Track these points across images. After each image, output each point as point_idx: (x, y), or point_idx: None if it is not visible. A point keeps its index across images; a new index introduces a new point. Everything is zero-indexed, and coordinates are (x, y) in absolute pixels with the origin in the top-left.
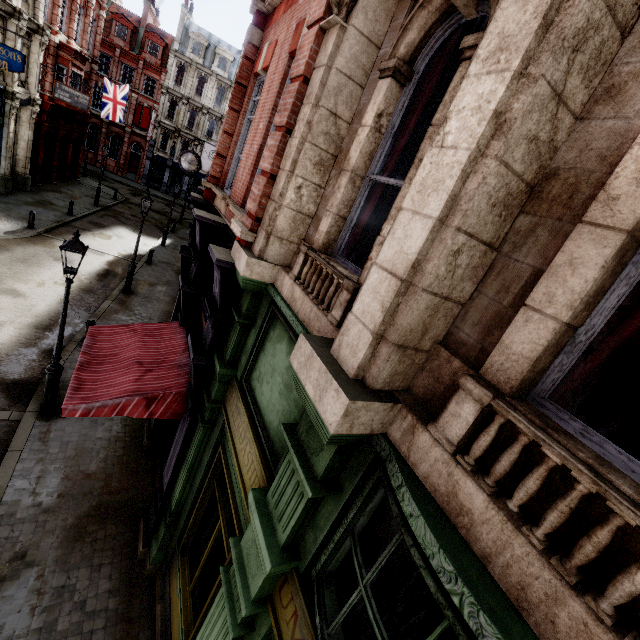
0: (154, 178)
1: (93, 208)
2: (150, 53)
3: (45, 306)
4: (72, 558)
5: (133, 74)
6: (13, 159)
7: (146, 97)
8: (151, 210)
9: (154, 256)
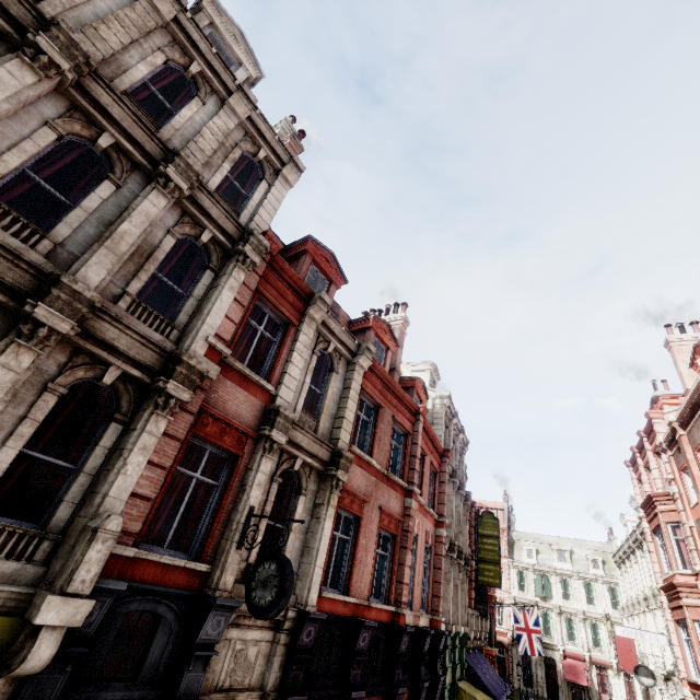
0: None
1: None
2: None
3: None
4: None
5: None
6: None
7: None
8: None
9: None
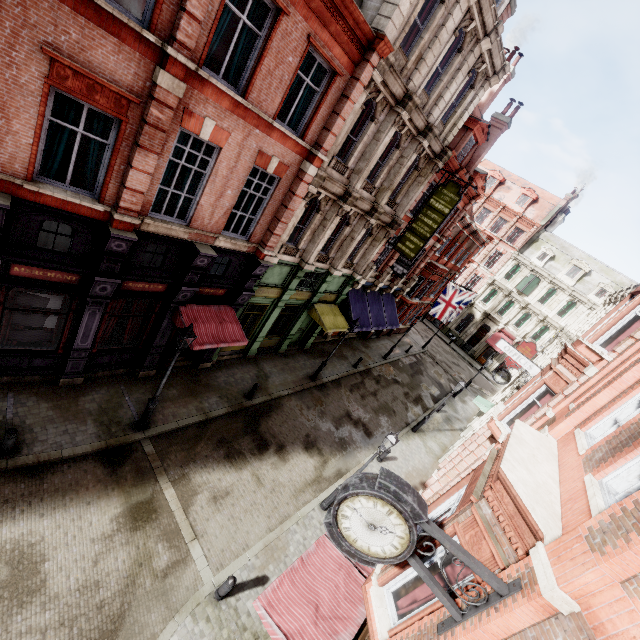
0: None
1: None
2: None
3: None
4: (216, 384)
5: None
6: None
7: None
8: None
9: None
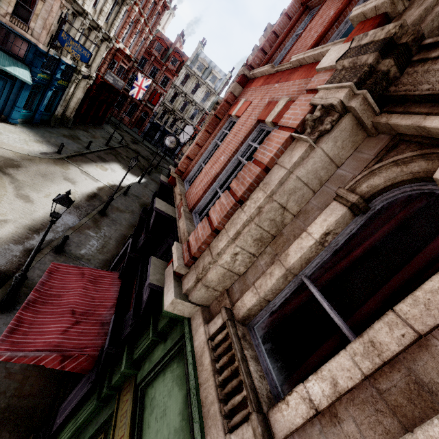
0: (149, 134)
1: (104, 147)
2: (171, 63)
3: (43, 213)
4: None
5: (157, 72)
6: (66, 106)
7: (161, 87)
8: (140, 155)
9: (130, 189)
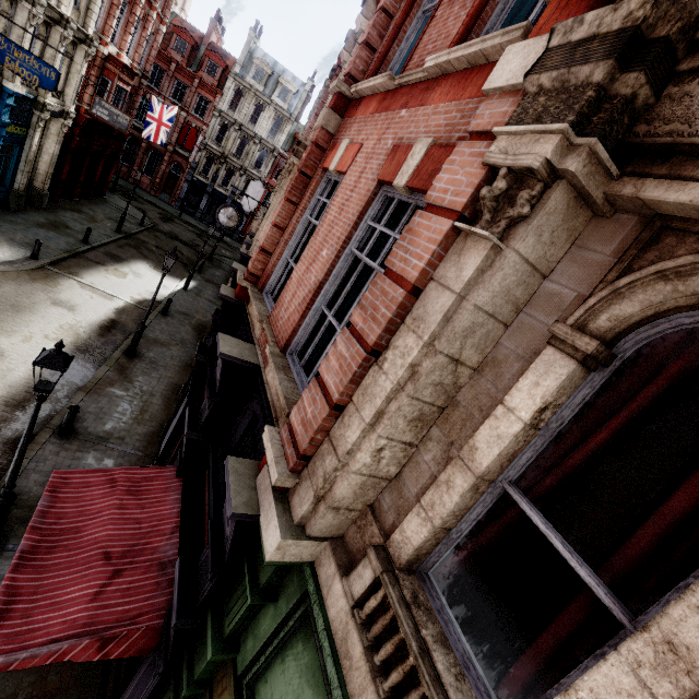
0: (190, 202)
1: (114, 235)
2: (208, 72)
3: (25, 371)
4: None
5: (186, 91)
6: (32, 172)
7: (196, 117)
8: (180, 241)
9: (172, 304)
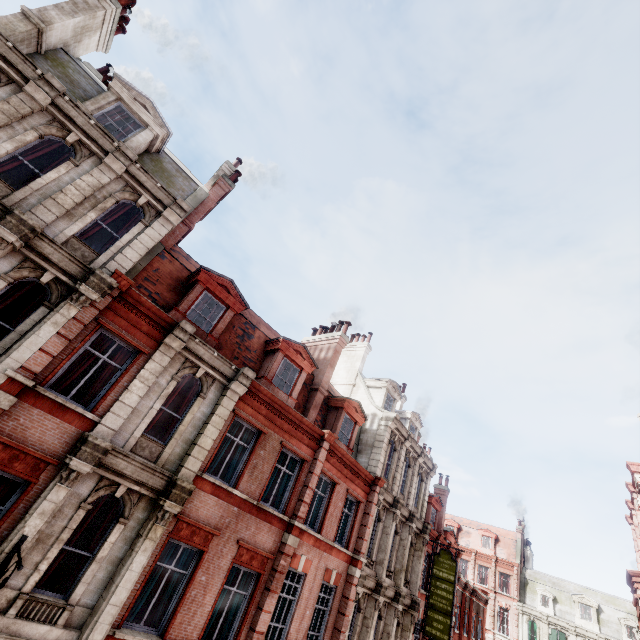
0: None
1: None
2: None
3: None
4: None
5: None
6: None
7: None
8: None
9: None
